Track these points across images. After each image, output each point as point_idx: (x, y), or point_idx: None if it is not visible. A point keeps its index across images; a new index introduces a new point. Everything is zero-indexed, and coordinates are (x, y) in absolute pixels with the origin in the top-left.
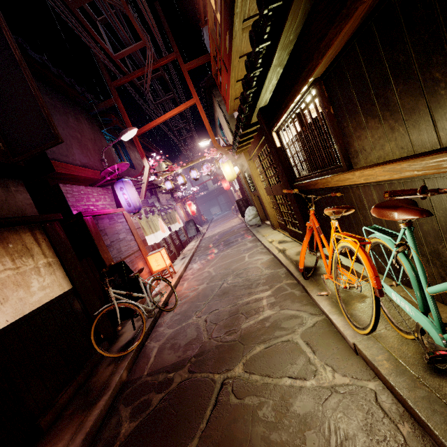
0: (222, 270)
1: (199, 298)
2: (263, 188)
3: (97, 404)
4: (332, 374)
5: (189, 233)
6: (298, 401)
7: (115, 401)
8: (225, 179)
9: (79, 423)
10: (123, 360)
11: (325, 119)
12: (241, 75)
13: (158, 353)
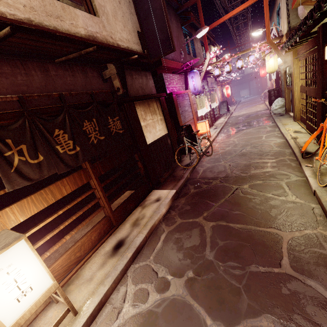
0: (243, 142)
1: (226, 154)
2: (299, 85)
3: (180, 180)
4: (295, 198)
5: (221, 111)
6: (273, 201)
7: (186, 182)
8: (263, 67)
9: (175, 184)
10: (187, 170)
11: None
12: None
13: (203, 172)
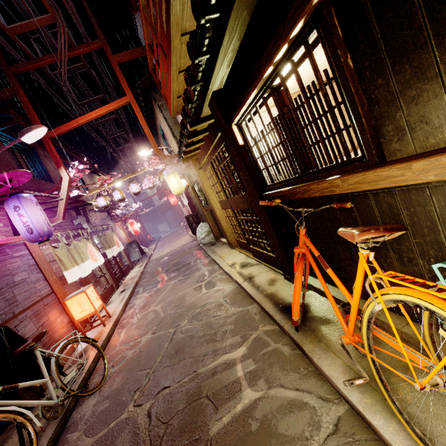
0: (173, 309)
1: (140, 362)
2: (217, 201)
3: None
4: None
5: (132, 257)
6: None
7: None
8: (172, 194)
9: None
10: None
11: (338, 78)
12: (184, 63)
13: None
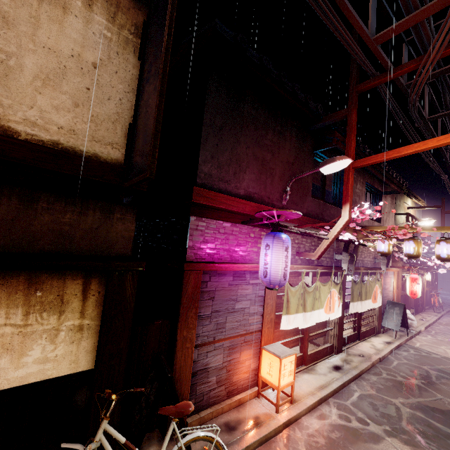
0: None
1: None
2: None
3: None
4: None
5: (385, 320)
6: None
7: None
8: None
9: None
10: None
11: None
12: None
13: None
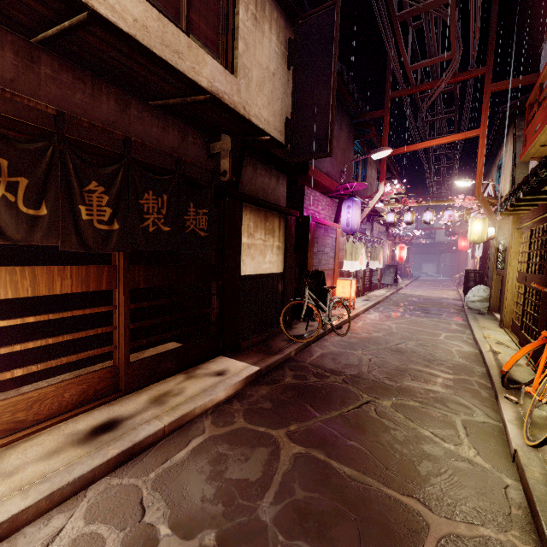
0: (406, 332)
1: (370, 341)
2: (516, 270)
3: (274, 355)
4: (474, 454)
5: (384, 279)
6: (429, 446)
7: (283, 363)
8: (466, 236)
9: (263, 358)
10: (294, 344)
11: None
12: None
13: (321, 356)
